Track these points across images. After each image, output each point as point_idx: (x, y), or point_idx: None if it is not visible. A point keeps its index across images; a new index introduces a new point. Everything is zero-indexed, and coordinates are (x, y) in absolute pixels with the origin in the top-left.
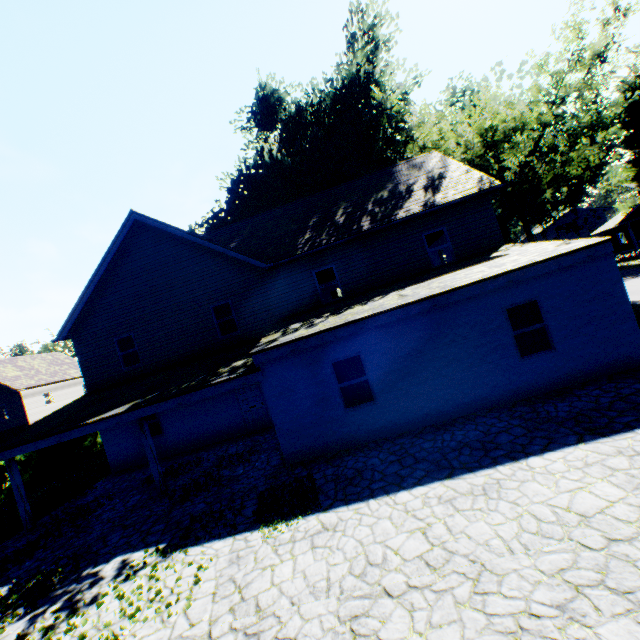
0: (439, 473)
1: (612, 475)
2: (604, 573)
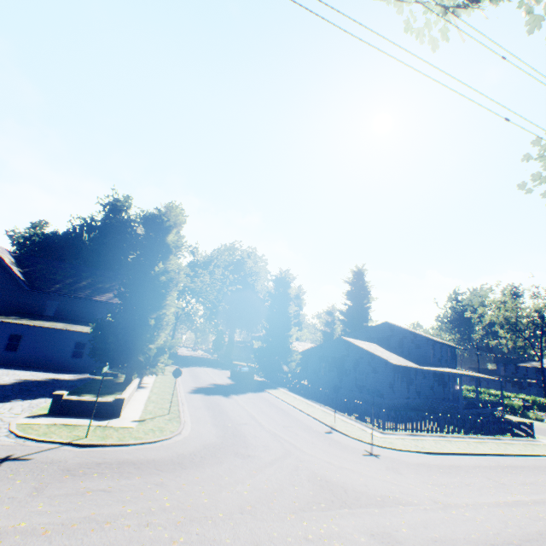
0: (7, 368)
1: (35, 374)
2: (3, 375)
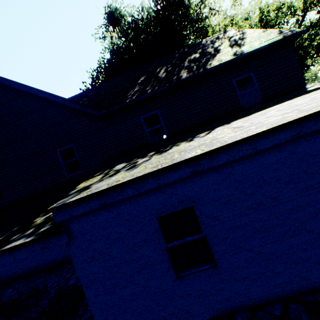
0: None
1: None
2: None
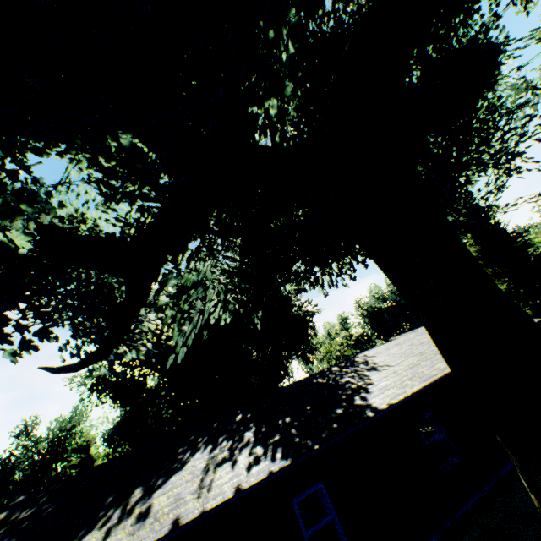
0: None
1: None
2: None
